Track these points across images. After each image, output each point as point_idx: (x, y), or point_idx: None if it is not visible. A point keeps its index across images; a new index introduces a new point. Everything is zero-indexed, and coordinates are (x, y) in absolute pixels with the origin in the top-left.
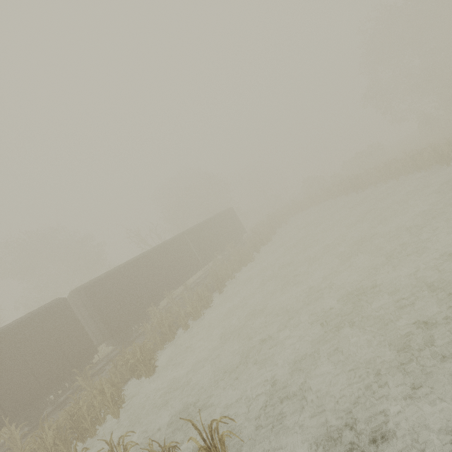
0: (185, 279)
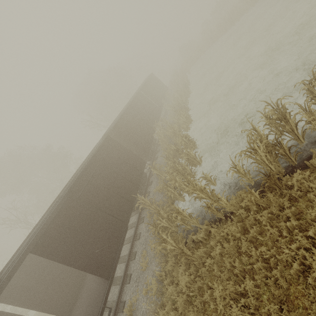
0: (158, 117)
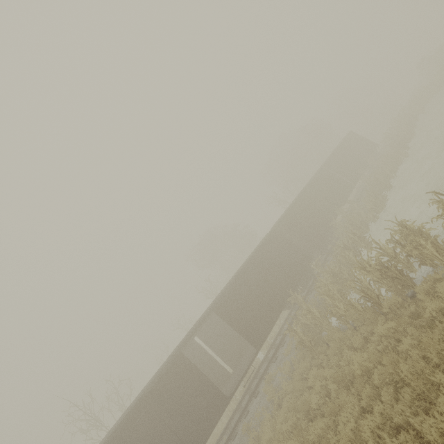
0: (345, 198)
